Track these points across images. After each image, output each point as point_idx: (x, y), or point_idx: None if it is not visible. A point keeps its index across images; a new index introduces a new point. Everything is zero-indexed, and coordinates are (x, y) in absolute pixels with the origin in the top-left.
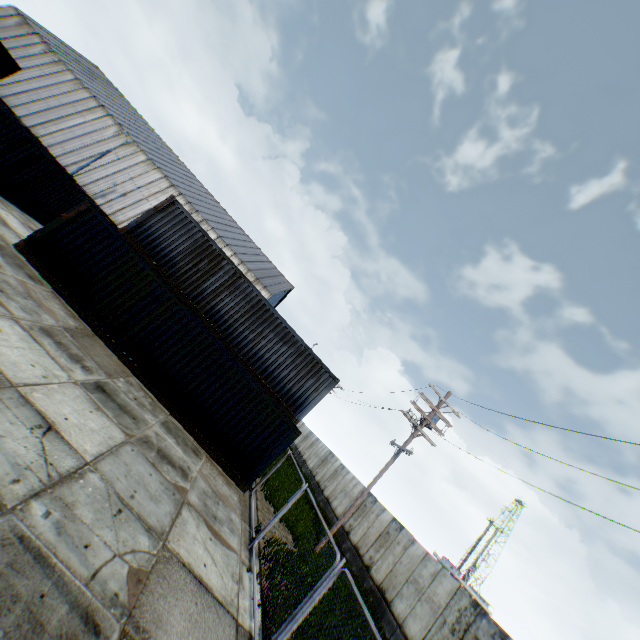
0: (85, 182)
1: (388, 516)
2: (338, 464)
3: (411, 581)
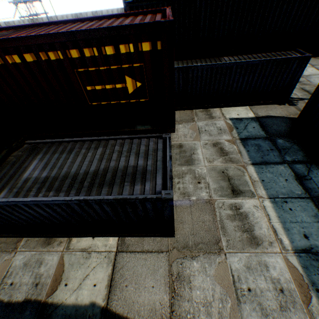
0: None
1: None
2: (91, 14)
3: None
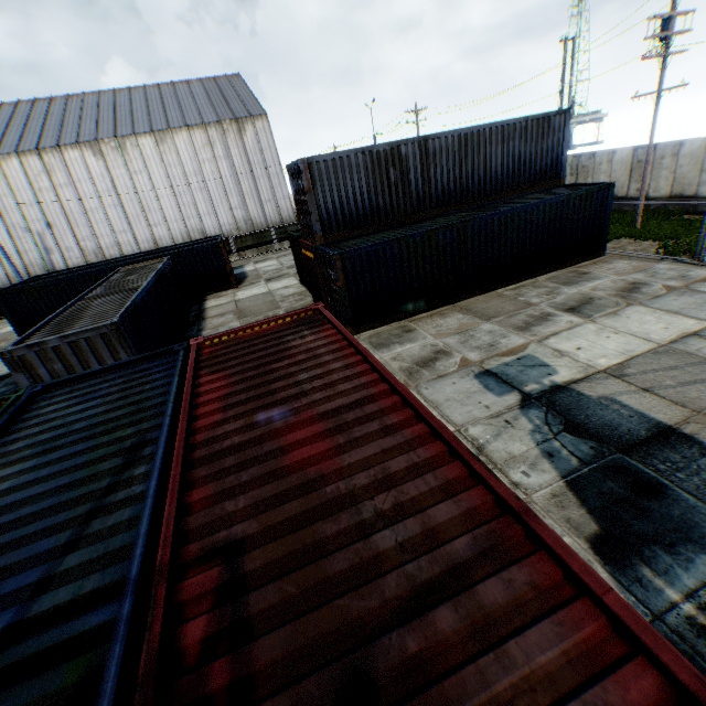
0: (19, 265)
1: (625, 153)
2: None
3: (705, 169)
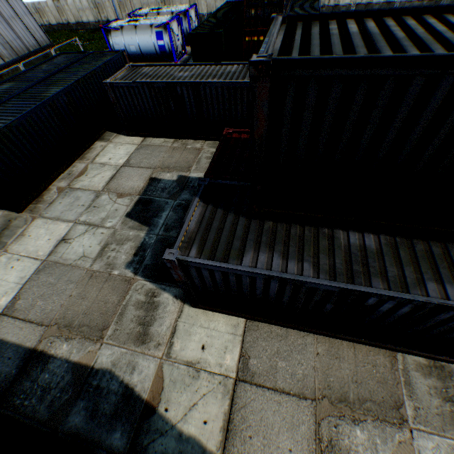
0: None
1: None
2: None
3: None
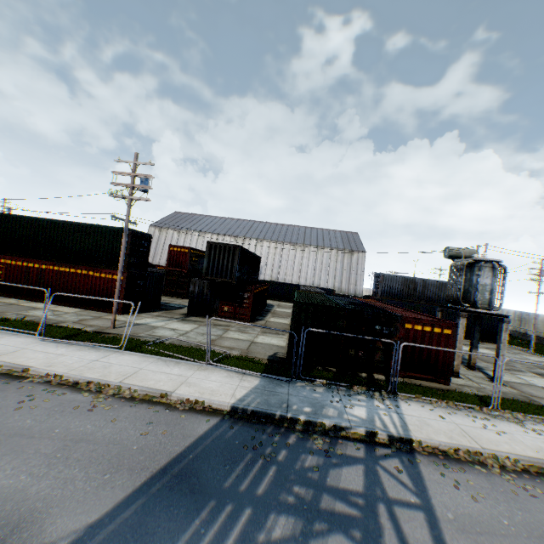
0: None
1: (542, 317)
2: None
3: None
